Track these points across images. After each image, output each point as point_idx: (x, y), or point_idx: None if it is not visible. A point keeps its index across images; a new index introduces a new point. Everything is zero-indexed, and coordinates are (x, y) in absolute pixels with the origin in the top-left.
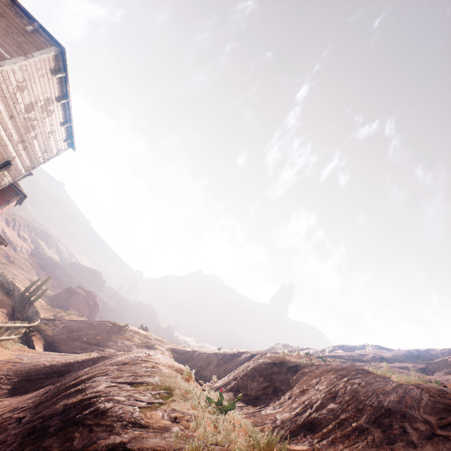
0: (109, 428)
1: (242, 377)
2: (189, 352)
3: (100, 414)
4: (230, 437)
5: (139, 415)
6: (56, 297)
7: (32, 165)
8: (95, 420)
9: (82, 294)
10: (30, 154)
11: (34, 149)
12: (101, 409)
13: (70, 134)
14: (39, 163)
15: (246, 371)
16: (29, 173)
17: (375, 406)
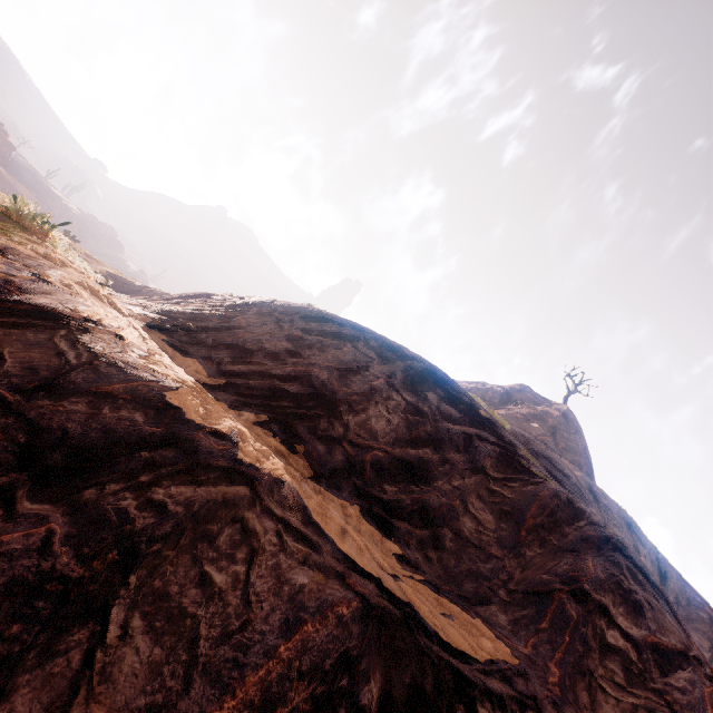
0: None
1: (171, 297)
2: (139, 286)
3: None
4: None
5: None
6: None
7: None
8: None
9: None
10: None
11: None
12: None
13: None
14: None
15: (181, 294)
16: None
17: (248, 301)
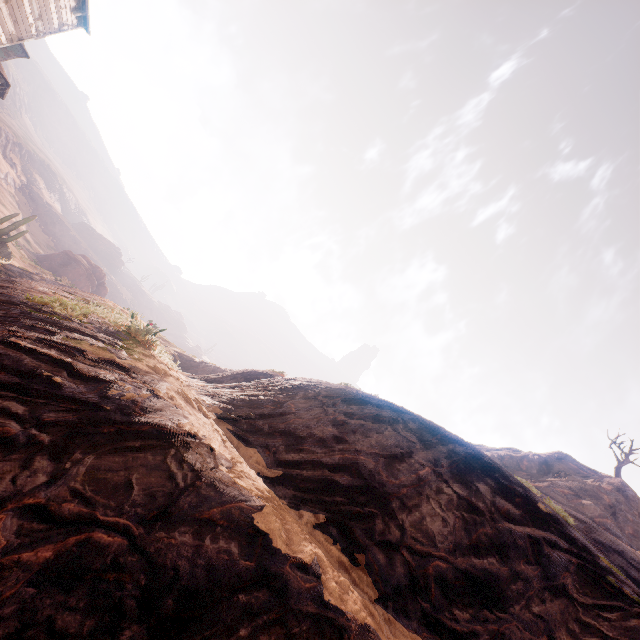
0: (14, 284)
1: (225, 375)
2: (197, 362)
3: (13, 280)
4: (117, 321)
5: (48, 291)
6: (47, 258)
7: (19, 34)
8: (5, 280)
9: (85, 266)
10: (15, 14)
11: (21, 8)
12: (16, 279)
13: (83, 2)
14: (29, 35)
15: (233, 372)
16: (24, 53)
17: (294, 384)
